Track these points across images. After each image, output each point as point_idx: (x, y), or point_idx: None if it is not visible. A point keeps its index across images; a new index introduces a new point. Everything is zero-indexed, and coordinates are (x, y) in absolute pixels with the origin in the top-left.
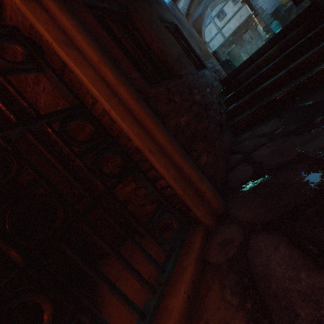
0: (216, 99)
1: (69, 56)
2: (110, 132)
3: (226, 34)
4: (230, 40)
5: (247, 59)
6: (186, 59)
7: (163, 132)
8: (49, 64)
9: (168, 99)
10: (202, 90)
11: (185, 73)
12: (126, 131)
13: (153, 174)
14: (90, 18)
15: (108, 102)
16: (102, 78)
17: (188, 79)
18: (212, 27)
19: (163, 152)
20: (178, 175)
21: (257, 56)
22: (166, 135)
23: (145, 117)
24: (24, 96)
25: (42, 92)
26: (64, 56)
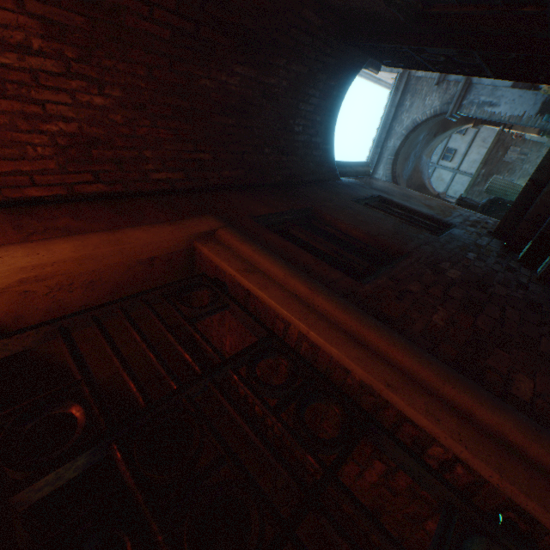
0: (496, 264)
1: (252, 282)
2: (315, 365)
3: (470, 170)
4: (482, 174)
5: (525, 185)
6: (408, 228)
7: (402, 346)
8: (233, 297)
9: (397, 292)
10: (457, 259)
11: (415, 246)
12: (338, 357)
13: (409, 433)
14: (271, 236)
15: (302, 320)
16: (291, 294)
17: (423, 252)
18: (441, 172)
19: (414, 383)
20: (466, 429)
21: (544, 173)
22: (409, 350)
23: (363, 329)
24: (209, 341)
25: (227, 332)
26: (246, 284)
